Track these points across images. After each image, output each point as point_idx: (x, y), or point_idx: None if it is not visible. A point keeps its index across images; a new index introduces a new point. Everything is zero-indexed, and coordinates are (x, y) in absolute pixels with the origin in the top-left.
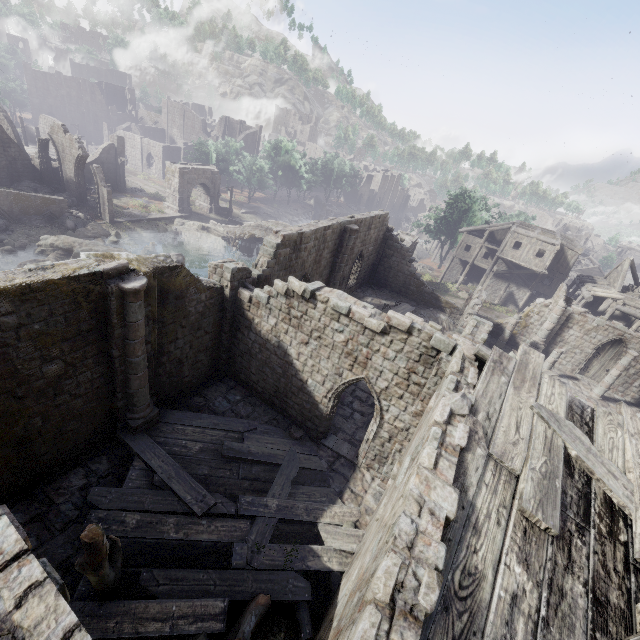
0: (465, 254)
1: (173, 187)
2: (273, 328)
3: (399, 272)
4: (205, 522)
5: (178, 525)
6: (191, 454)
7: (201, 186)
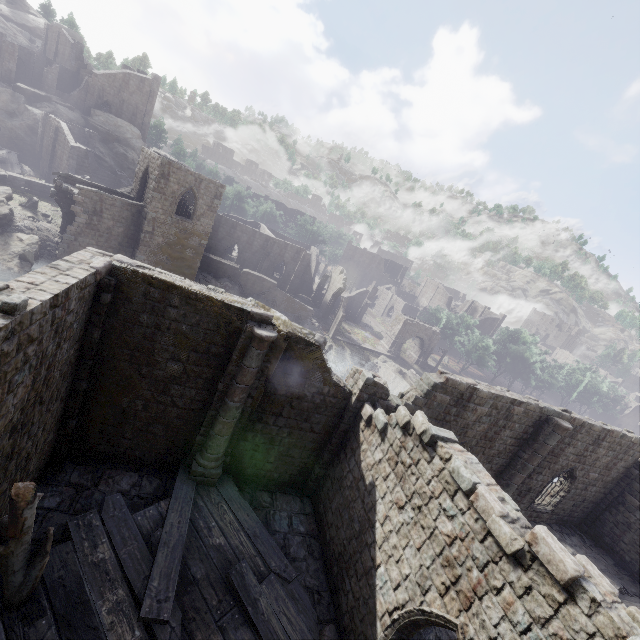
0: None
1: (393, 331)
2: (375, 464)
3: None
4: (139, 633)
5: (119, 604)
6: (206, 541)
7: (418, 339)
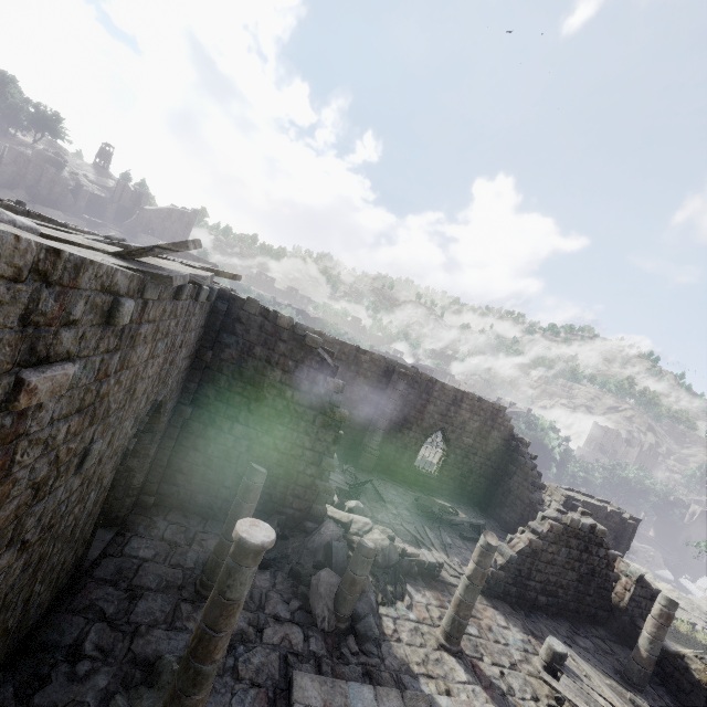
0: None
1: None
2: None
3: (517, 498)
4: None
5: None
6: None
7: None
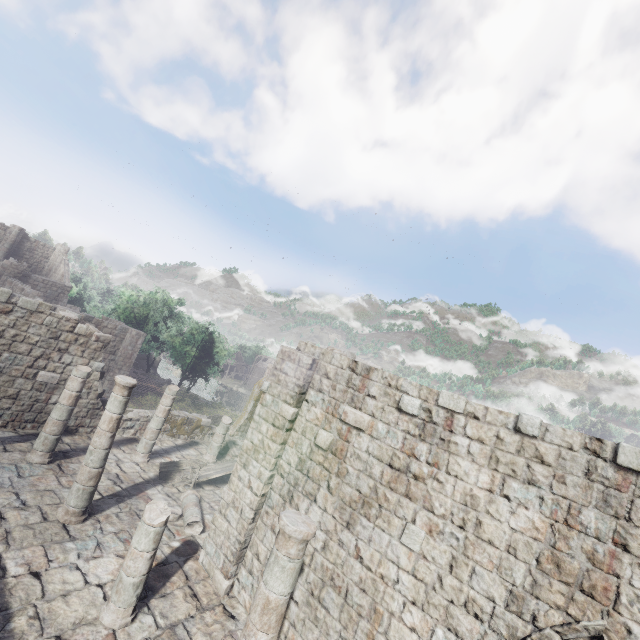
0: None
1: None
2: None
3: None
4: None
5: None
6: None
7: None
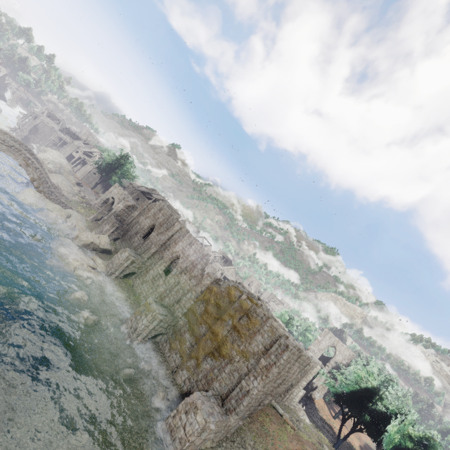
0: (136, 202)
1: None
2: None
3: None
4: None
5: None
6: None
7: None
